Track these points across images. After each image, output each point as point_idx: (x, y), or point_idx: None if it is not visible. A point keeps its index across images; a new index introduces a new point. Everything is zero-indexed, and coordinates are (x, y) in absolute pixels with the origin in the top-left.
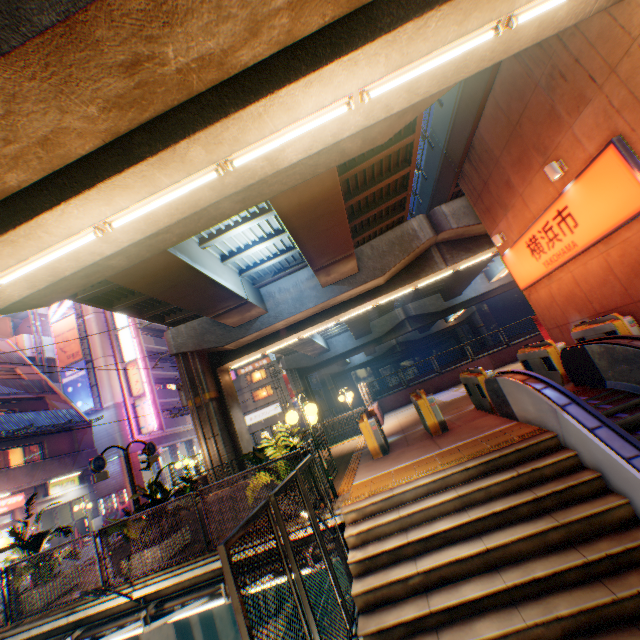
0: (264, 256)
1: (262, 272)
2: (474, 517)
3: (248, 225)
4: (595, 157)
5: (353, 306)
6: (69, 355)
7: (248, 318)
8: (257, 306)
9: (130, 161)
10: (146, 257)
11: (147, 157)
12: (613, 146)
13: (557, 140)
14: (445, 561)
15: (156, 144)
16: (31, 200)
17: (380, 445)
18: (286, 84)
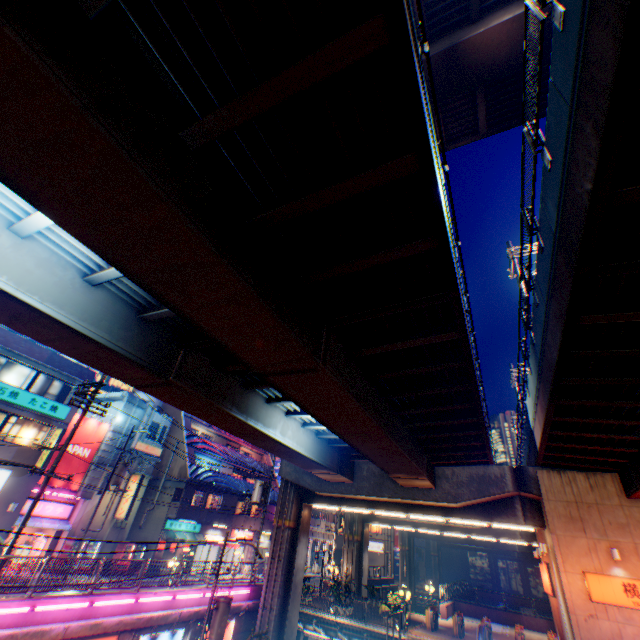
0: None
1: None
2: None
3: None
4: (543, 561)
5: (453, 530)
6: None
7: None
8: None
9: (387, 508)
10: None
11: (391, 510)
12: (544, 563)
13: (541, 539)
14: None
15: (394, 508)
16: (361, 502)
17: (430, 623)
18: (427, 514)
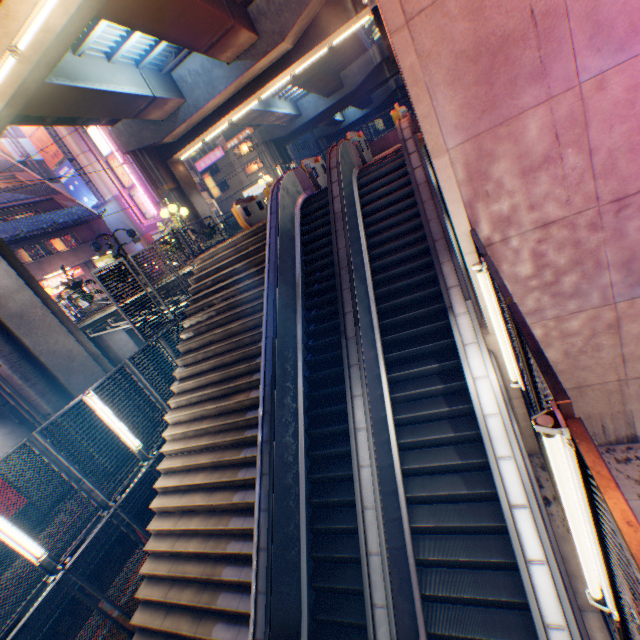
0: (150, 42)
1: (162, 56)
2: (234, 258)
3: (105, 23)
4: None
5: (267, 82)
6: (52, 157)
7: (171, 111)
8: (170, 99)
9: None
10: (25, 104)
11: None
12: None
13: None
14: (218, 276)
15: None
16: None
17: (247, 223)
18: None
